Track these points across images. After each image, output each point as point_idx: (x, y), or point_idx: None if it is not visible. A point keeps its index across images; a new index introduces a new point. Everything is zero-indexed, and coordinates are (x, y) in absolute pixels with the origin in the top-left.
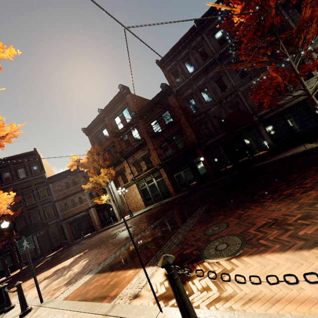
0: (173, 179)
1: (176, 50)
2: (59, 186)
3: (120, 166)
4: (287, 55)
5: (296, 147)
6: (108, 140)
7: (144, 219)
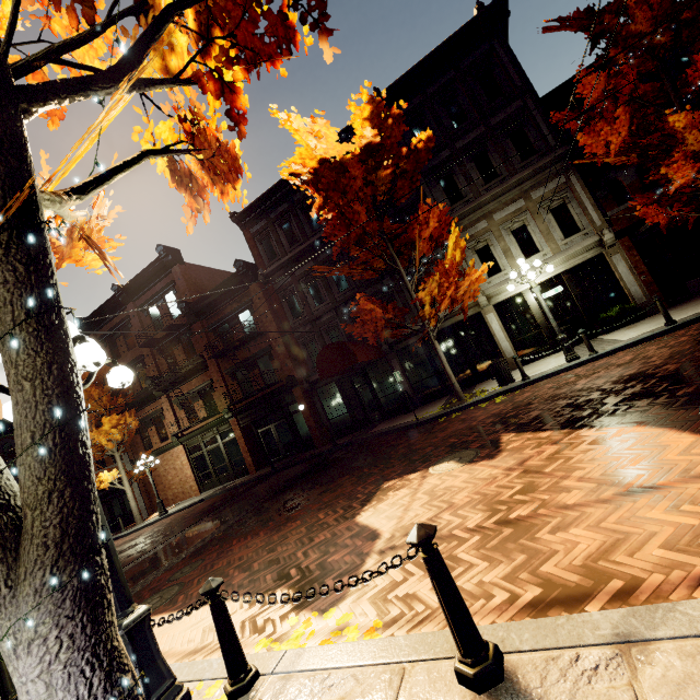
0: (256, 438)
1: (268, 202)
2: (7, 447)
3: (155, 405)
4: (402, 271)
5: (434, 403)
6: (131, 350)
7: (167, 529)
